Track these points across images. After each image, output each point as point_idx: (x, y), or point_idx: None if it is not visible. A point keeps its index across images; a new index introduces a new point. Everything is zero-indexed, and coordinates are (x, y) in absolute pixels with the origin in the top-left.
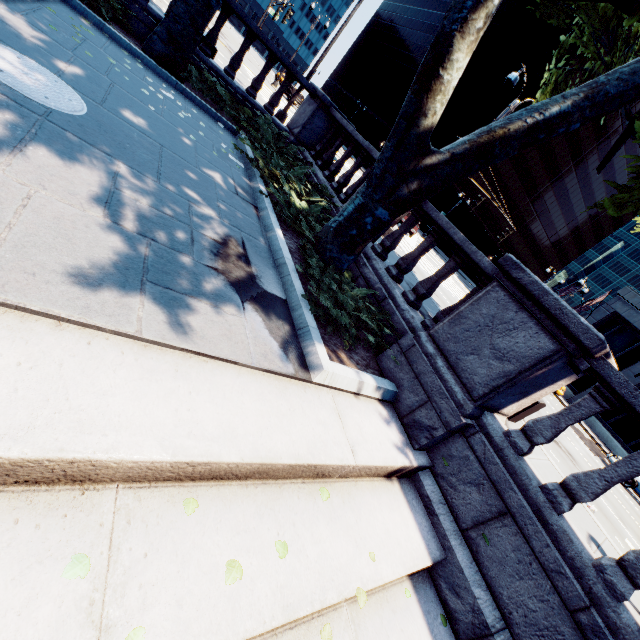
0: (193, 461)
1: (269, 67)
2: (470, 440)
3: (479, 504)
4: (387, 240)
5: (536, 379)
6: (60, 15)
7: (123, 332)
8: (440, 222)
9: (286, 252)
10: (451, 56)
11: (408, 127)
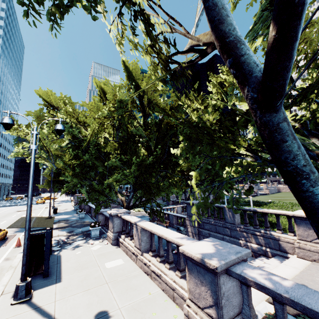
0: None
1: None
2: None
3: None
4: None
5: None
6: None
7: None
8: None
9: None
10: None
11: None
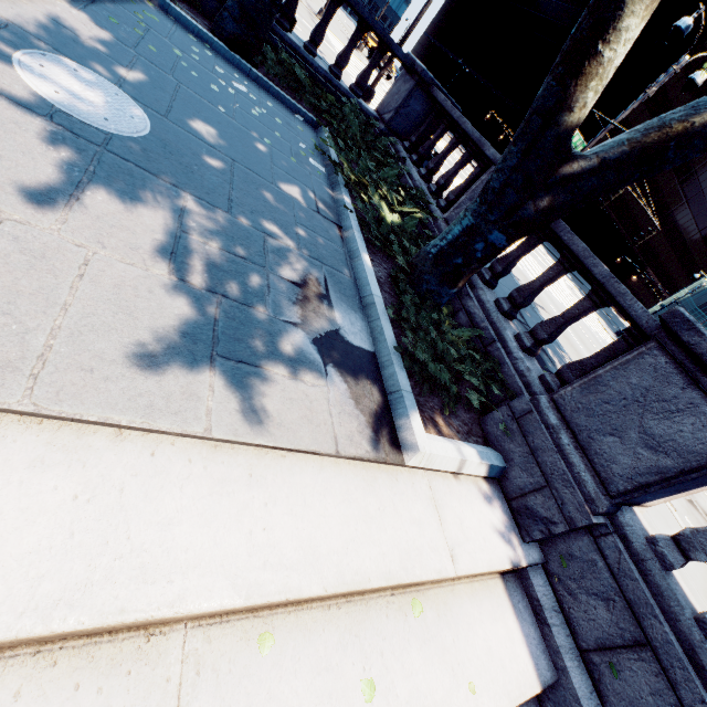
0: (269, 602)
1: (357, 38)
2: (599, 541)
3: (607, 624)
4: (498, 264)
5: (703, 479)
6: (121, 1)
7: (190, 434)
8: (574, 248)
9: (375, 287)
10: (619, 23)
11: (544, 126)
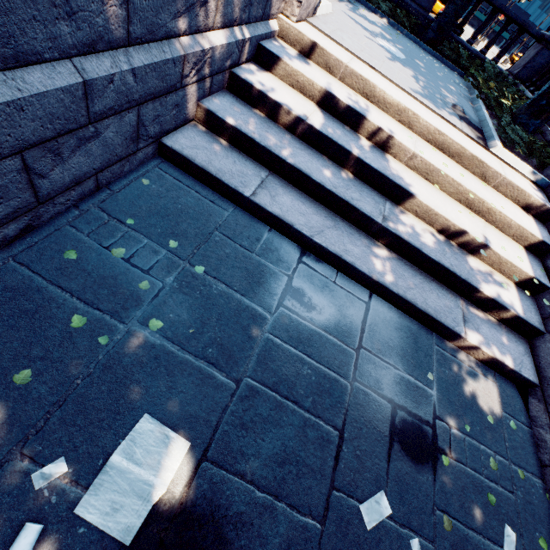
0: (440, 130)
1: (503, 29)
2: None
3: None
4: None
5: None
6: (391, 31)
7: (423, 102)
8: None
9: (487, 117)
10: None
11: None
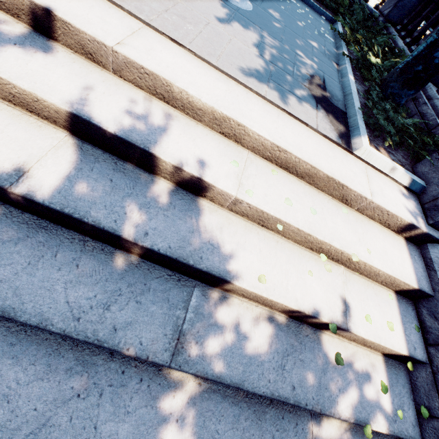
0: (280, 146)
1: None
2: None
3: None
4: None
5: None
6: None
7: (259, 93)
8: None
9: (353, 88)
10: None
11: None
